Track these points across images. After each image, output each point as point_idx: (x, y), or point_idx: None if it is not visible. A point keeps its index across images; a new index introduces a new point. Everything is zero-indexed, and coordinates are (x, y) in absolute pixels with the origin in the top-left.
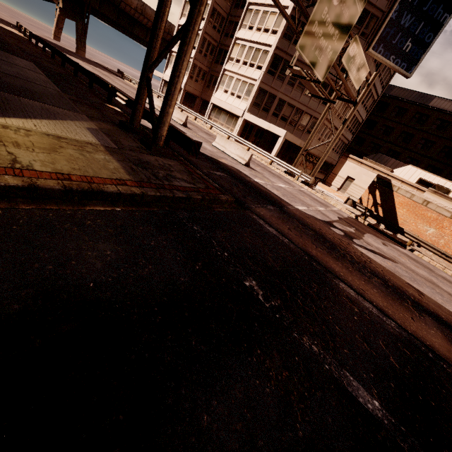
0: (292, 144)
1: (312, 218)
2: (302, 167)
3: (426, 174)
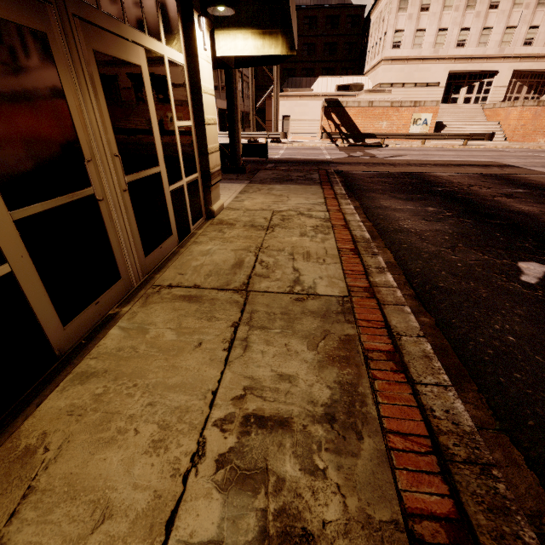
0: None
1: (346, 158)
2: None
3: (336, 79)
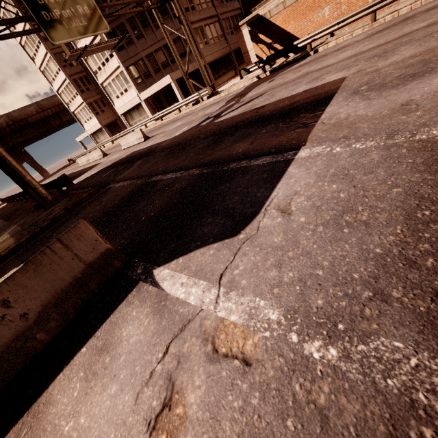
0: (194, 72)
1: (183, 133)
2: (220, 78)
3: None
